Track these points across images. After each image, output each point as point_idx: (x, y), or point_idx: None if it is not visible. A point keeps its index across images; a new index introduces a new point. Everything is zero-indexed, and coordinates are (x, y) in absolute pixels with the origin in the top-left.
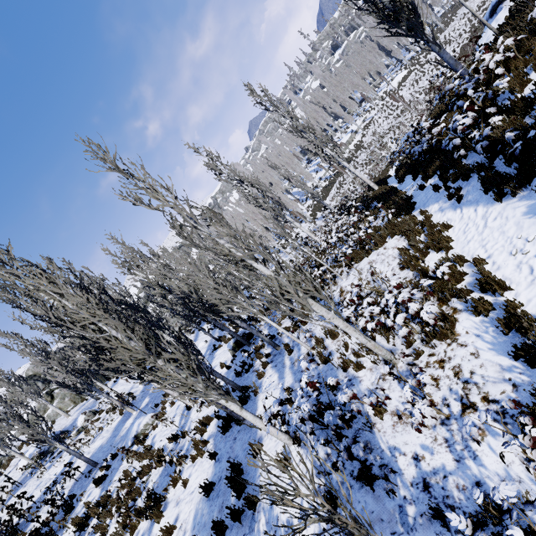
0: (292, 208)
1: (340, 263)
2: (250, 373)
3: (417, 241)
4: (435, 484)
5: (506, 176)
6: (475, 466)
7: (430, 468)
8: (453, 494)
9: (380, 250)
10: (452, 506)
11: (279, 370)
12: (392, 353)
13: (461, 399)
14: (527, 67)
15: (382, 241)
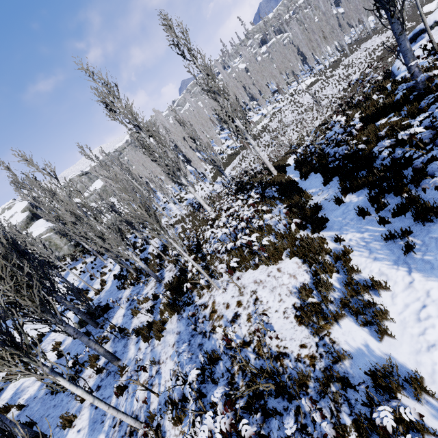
0: (196, 167)
1: (222, 255)
2: (68, 394)
3: (330, 289)
4: None
5: None
6: None
7: None
8: None
9: (273, 270)
10: None
11: (93, 426)
12: None
13: None
14: None
15: (277, 257)
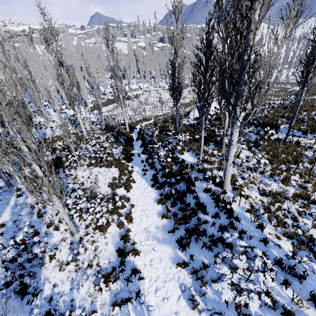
0: (83, 96)
1: (86, 158)
2: None
3: (122, 179)
4: (55, 299)
5: (158, 181)
6: (76, 292)
7: (58, 291)
8: (60, 304)
9: (107, 170)
10: (56, 309)
11: (2, 205)
12: (77, 230)
13: (89, 262)
14: (187, 147)
15: (110, 166)
